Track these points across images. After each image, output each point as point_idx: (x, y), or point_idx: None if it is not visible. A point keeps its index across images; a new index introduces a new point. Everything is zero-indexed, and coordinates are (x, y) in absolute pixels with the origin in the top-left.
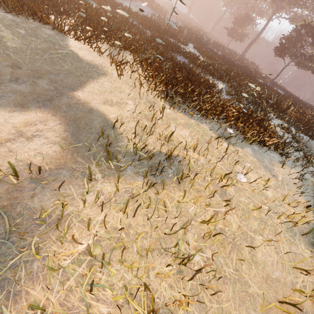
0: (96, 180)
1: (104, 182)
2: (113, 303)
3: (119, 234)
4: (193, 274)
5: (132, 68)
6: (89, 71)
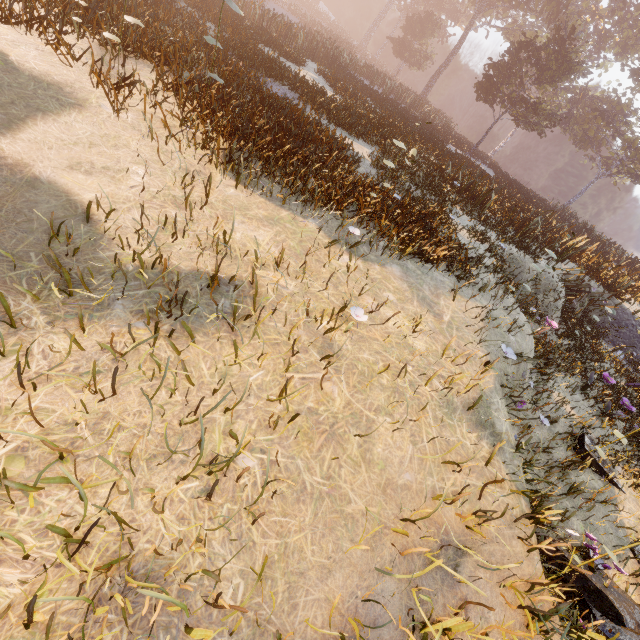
0: (31, 329)
1: (53, 332)
2: (38, 564)
3: (77, 433)
4: (235, 492)
5: (145, 95)
6: (36, 97)
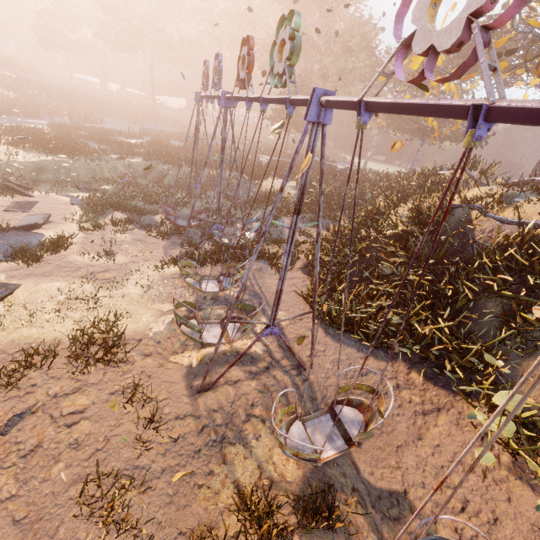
0: None
1: None
2: None
3: None
4: None
5: None
6: None
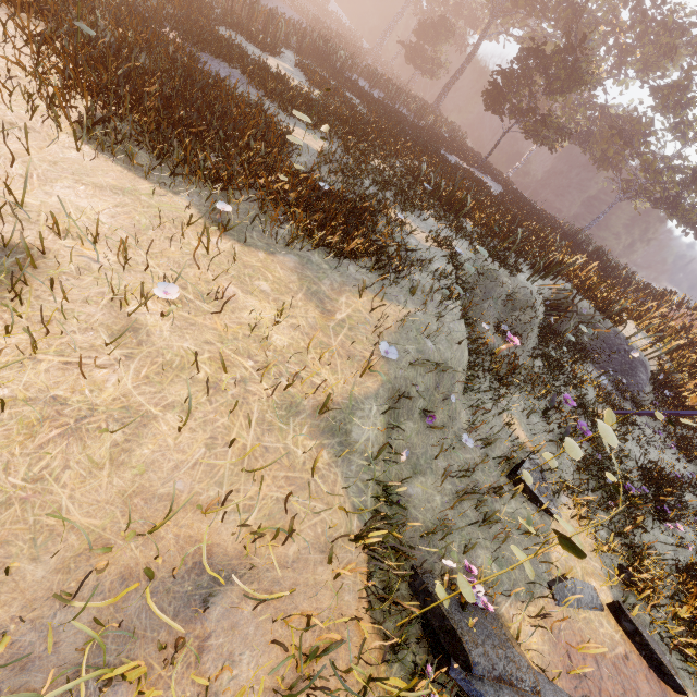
0: None
1: None
2: None
3: None
4: None
5: None
6: None
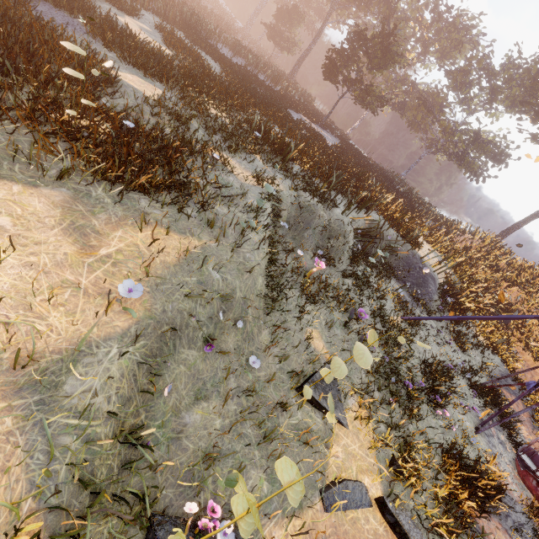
0: None
1: None
2: None
3: None
4: None
5: None
6: None
